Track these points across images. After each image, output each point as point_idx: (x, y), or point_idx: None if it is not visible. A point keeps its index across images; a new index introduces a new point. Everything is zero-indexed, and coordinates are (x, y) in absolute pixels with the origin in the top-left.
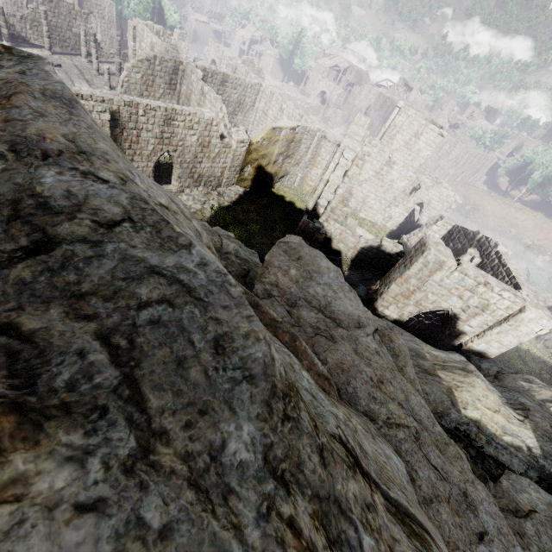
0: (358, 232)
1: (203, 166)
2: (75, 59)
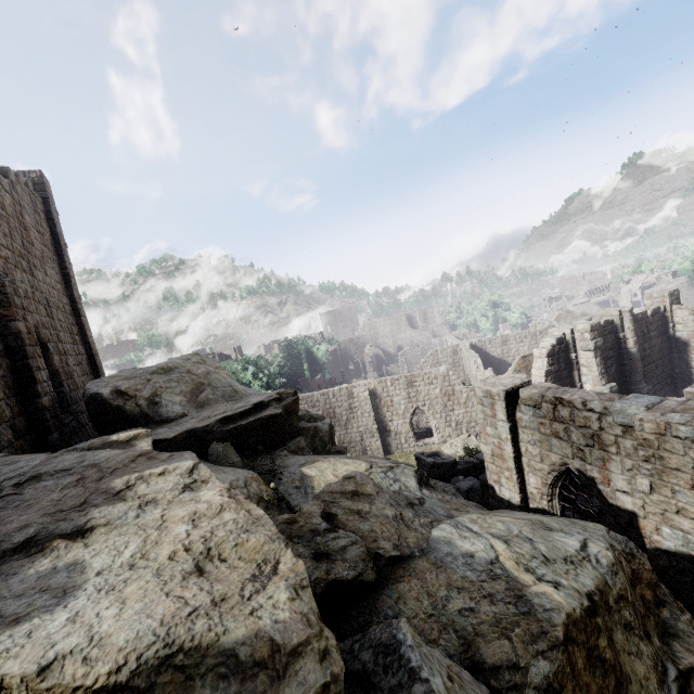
0: None
1: (457, 413)
2: None
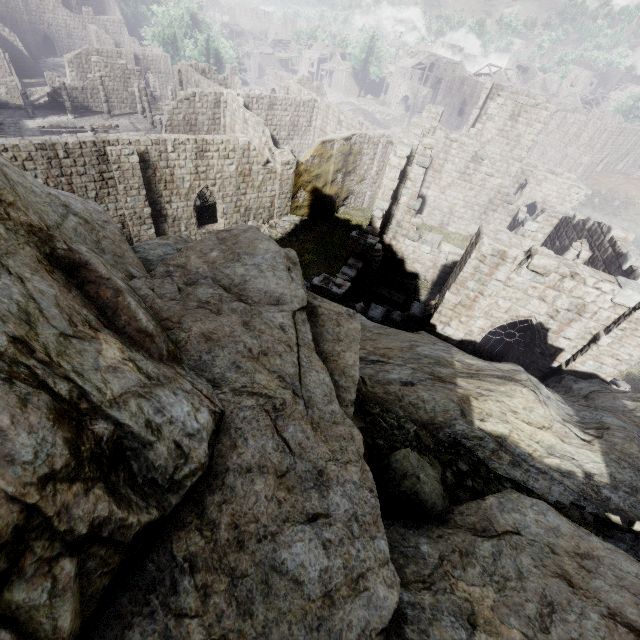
0: (444, 249)
1: (249, 198)
2: (132, 118)
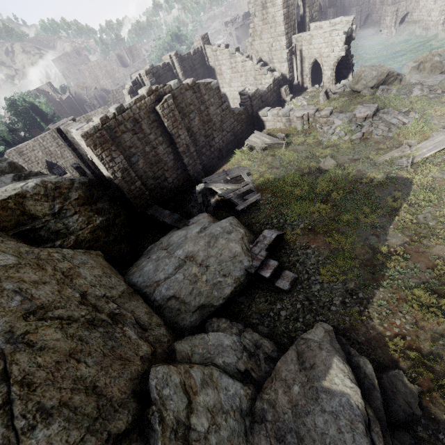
0: None
1: None
2: None
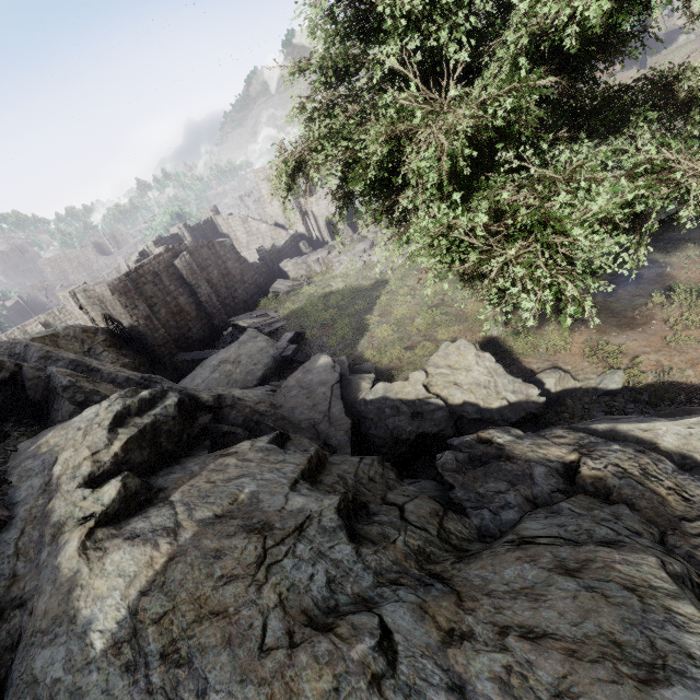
0: None
1: None
2: None
